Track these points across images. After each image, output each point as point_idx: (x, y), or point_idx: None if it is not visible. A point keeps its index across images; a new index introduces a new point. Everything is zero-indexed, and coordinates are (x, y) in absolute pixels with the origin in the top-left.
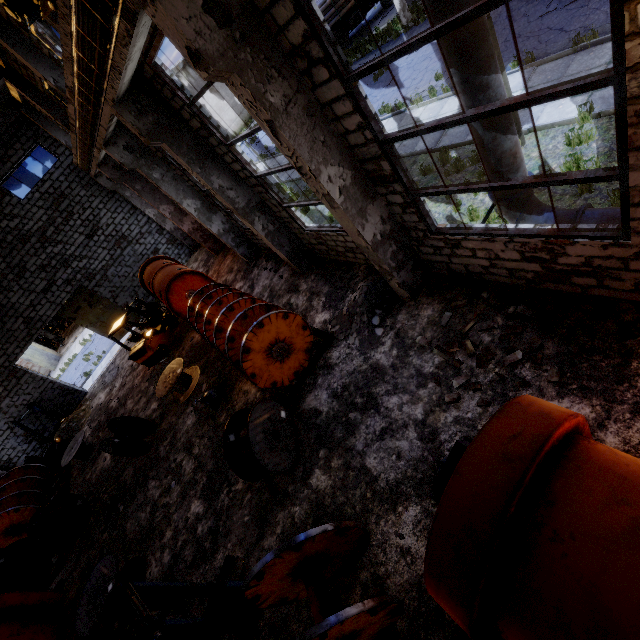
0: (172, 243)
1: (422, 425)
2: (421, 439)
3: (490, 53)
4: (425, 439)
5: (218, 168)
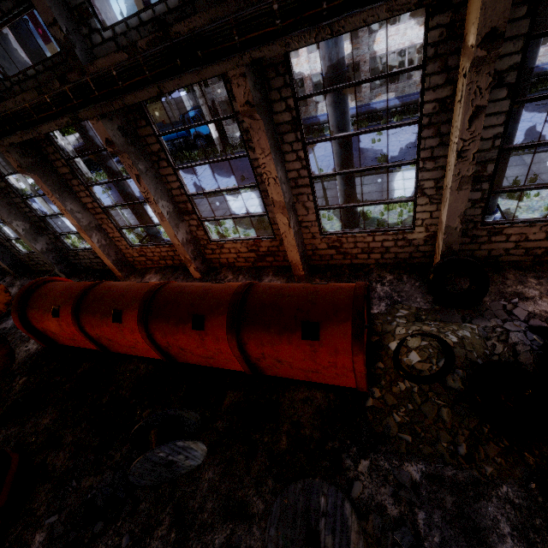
0: None
1: None
2: None
3: None
4: None
5: None
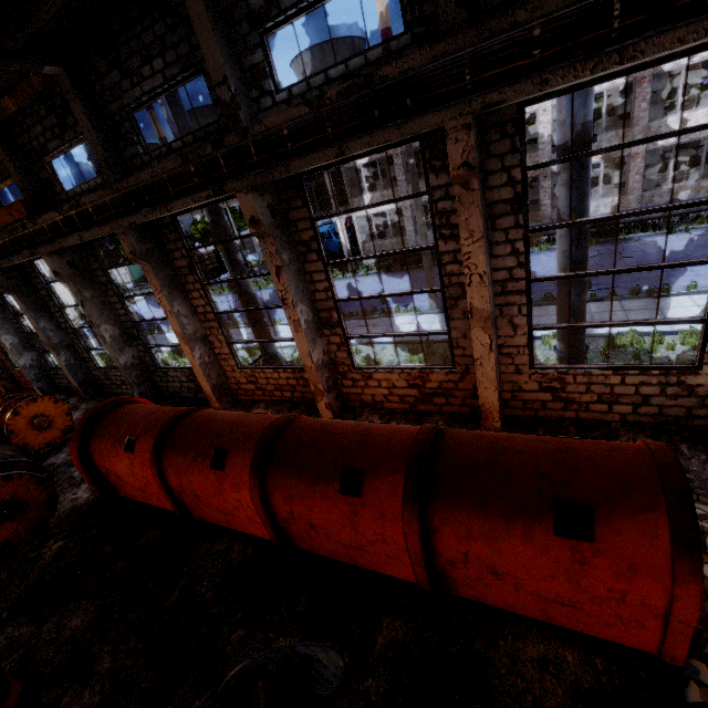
0: None
1: None
2: None
3: None
4: None
5: (48, 317)
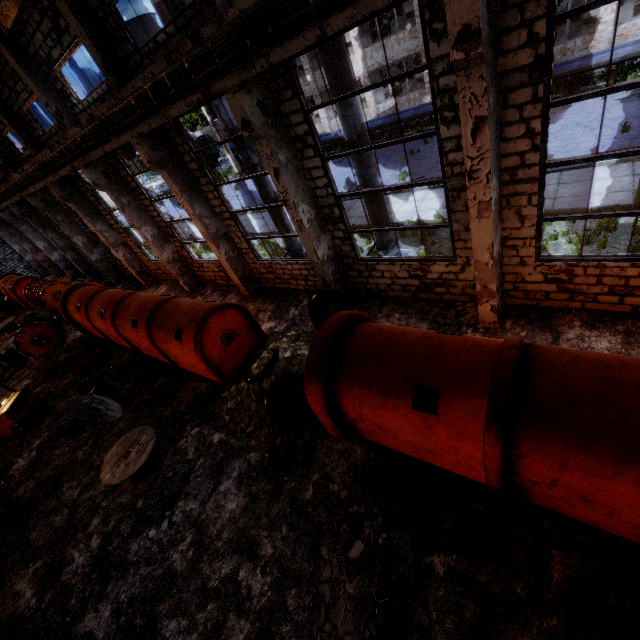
0: (28, 269)
1: None
2: None
3: None
4: None
5: (52, 231)
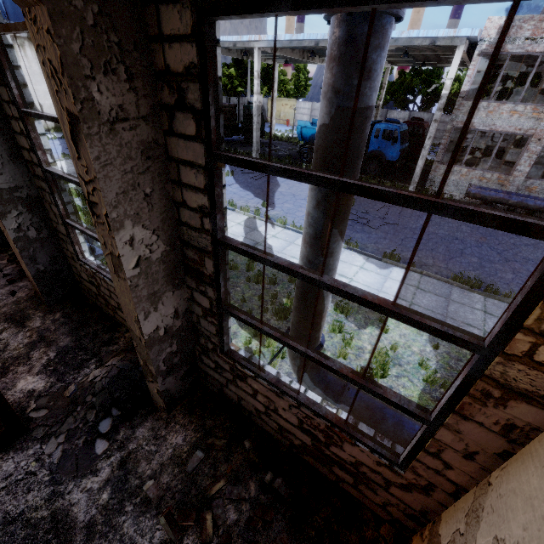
0: None
1: None
2: None
3: (344, 230)
4: None
5: None
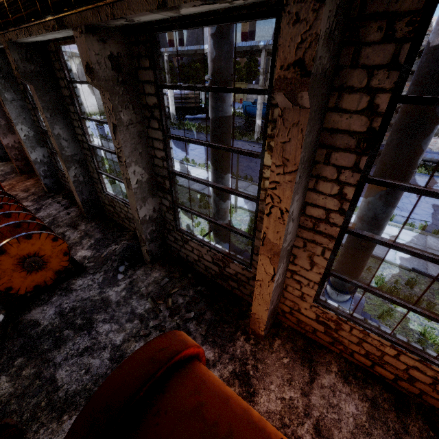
0: None
1: (117, 349)
2: (111, 359)
3: (228, 166)
4: (114, 360)
5: (65, 124)
